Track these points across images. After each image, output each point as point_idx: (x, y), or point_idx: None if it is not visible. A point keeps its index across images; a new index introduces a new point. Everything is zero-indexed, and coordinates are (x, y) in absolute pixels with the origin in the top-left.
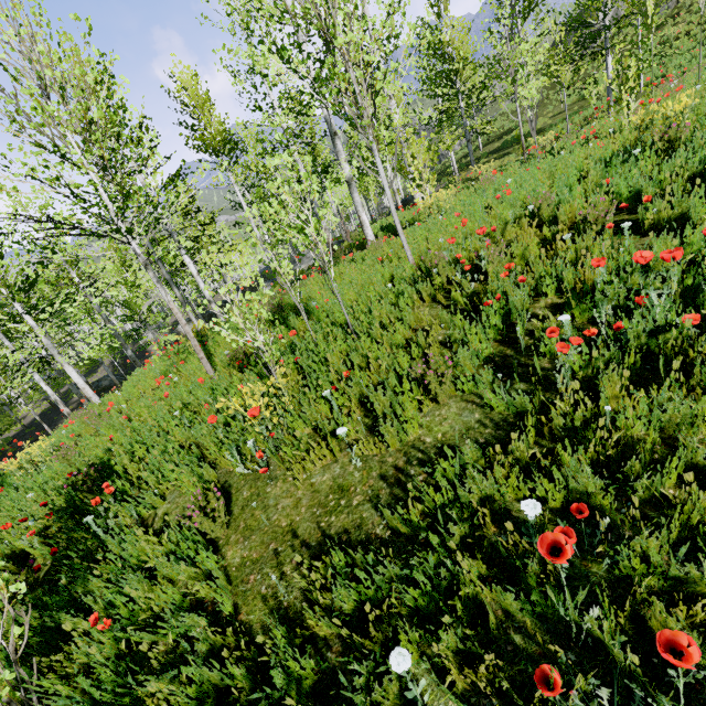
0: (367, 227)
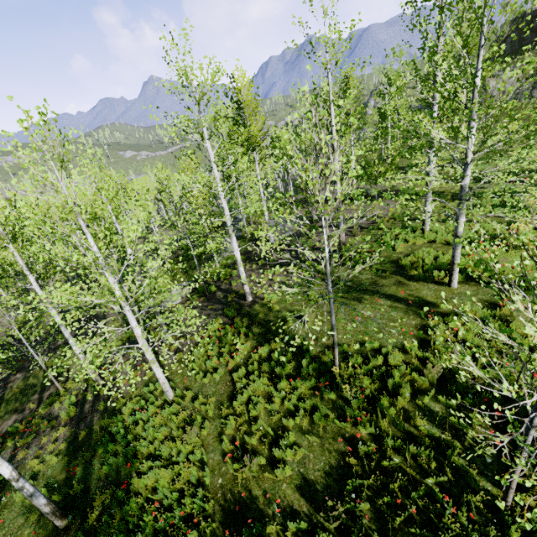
0: (457, 272)
